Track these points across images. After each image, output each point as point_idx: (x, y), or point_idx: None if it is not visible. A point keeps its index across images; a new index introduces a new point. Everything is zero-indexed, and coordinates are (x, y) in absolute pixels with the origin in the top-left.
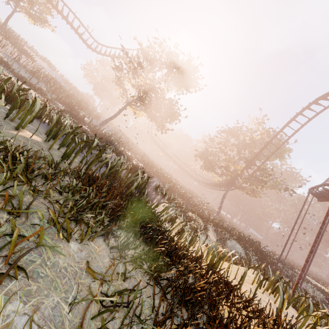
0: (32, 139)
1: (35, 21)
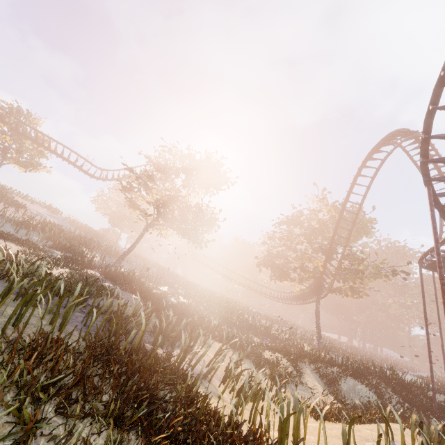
0: None
1: (26, 168)
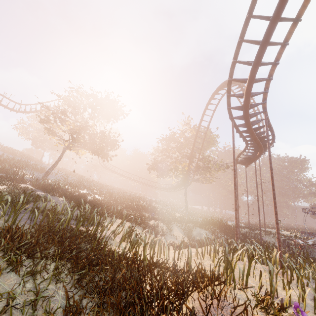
0: None
1: None
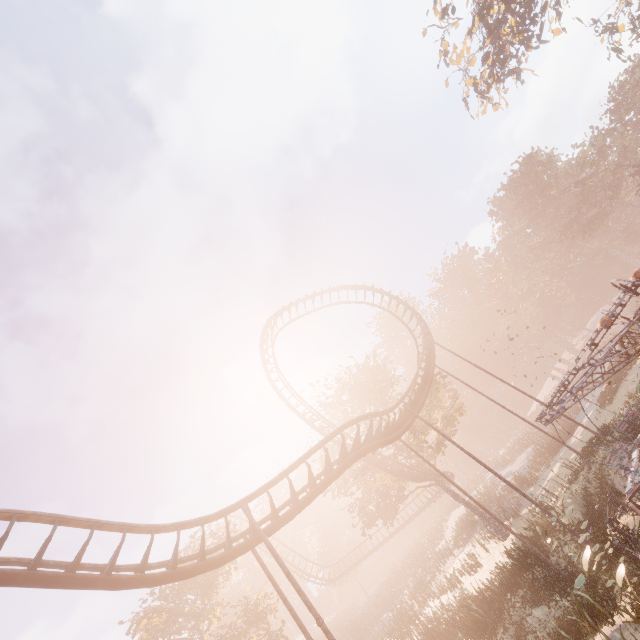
0: None
1: None
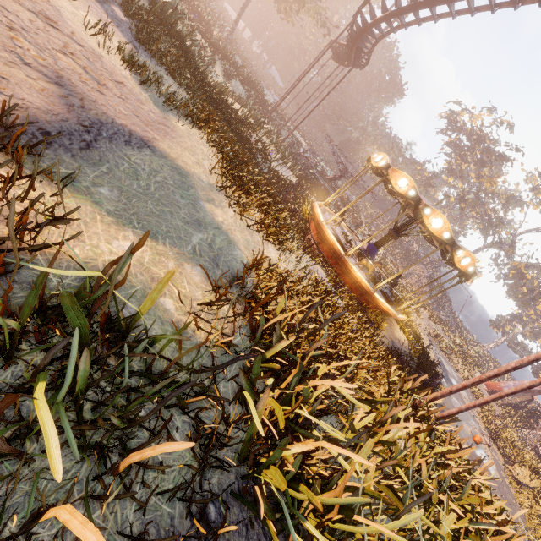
0: None
1: None
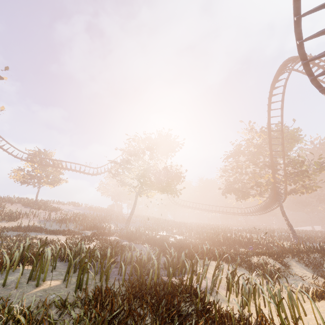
0: (51, 287)
1: (53, 185)
